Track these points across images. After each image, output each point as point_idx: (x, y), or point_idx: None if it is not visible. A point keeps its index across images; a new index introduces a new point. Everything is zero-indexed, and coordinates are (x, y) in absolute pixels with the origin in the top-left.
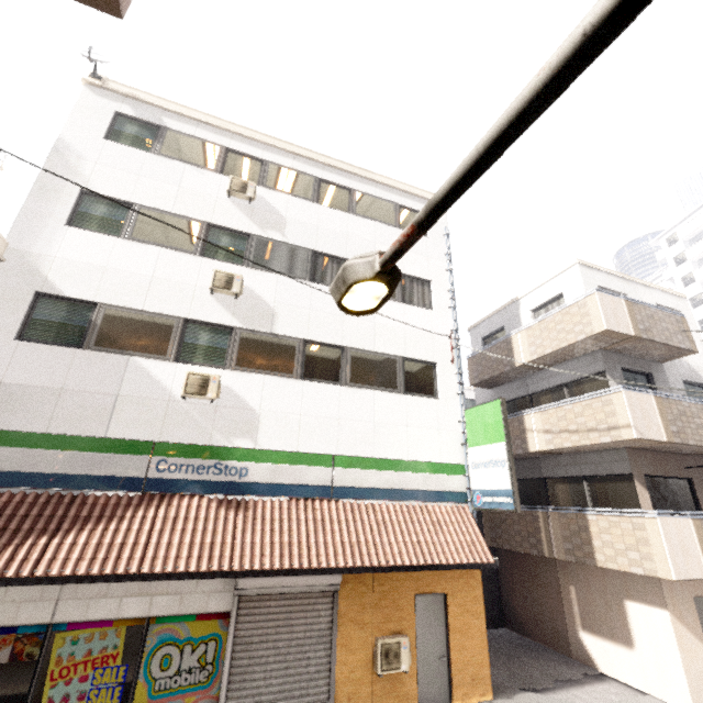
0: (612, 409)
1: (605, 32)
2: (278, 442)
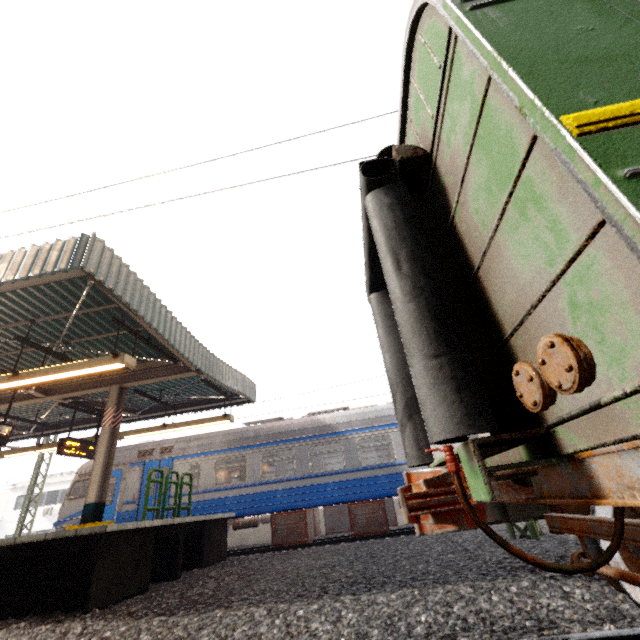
0: None
1: None
2: None
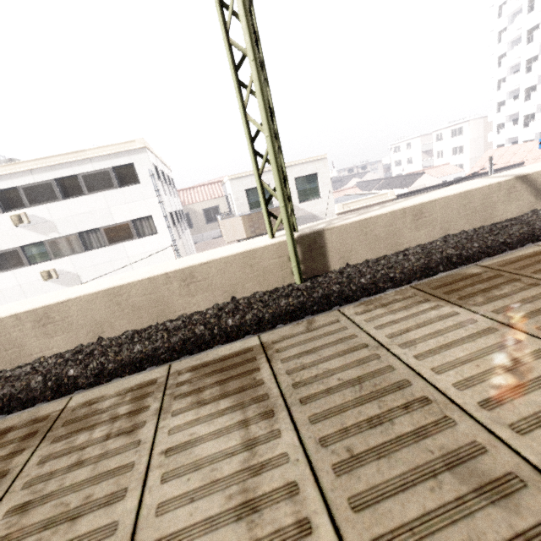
0: None
1: None
2: None
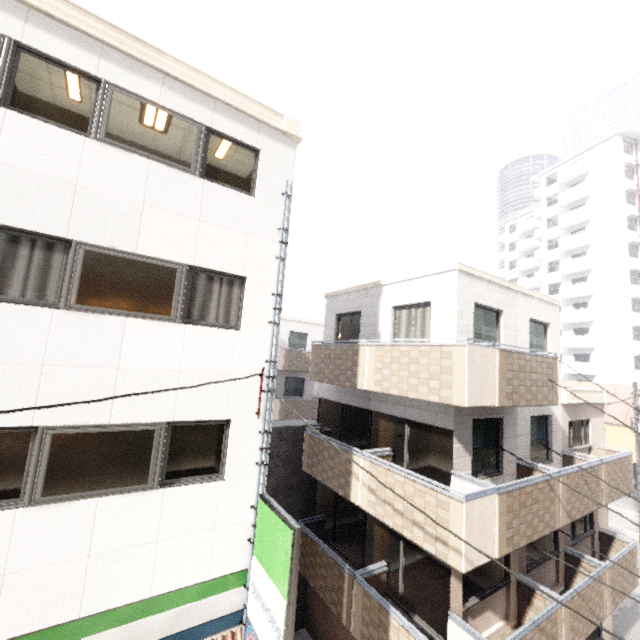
0: (446, 517)
1: None
2: None
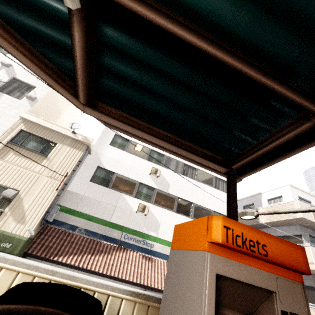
0: None
1: (312, 212)
2: (165, 236)
